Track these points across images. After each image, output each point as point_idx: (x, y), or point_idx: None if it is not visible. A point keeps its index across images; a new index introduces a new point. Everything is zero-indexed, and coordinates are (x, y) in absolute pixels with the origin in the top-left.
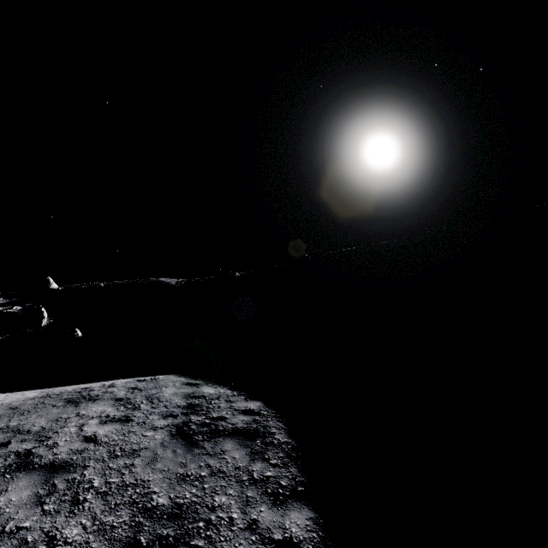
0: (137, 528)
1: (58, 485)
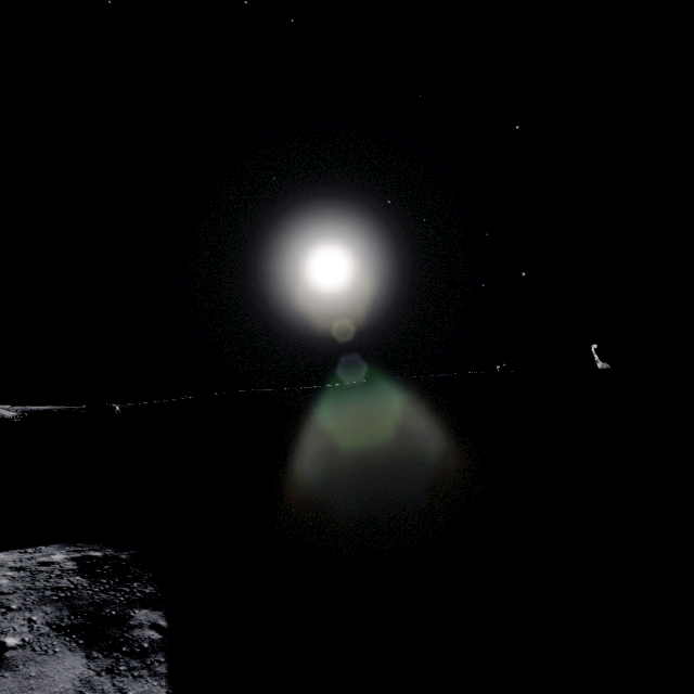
0: (74, 611)
1: (12, 606)
